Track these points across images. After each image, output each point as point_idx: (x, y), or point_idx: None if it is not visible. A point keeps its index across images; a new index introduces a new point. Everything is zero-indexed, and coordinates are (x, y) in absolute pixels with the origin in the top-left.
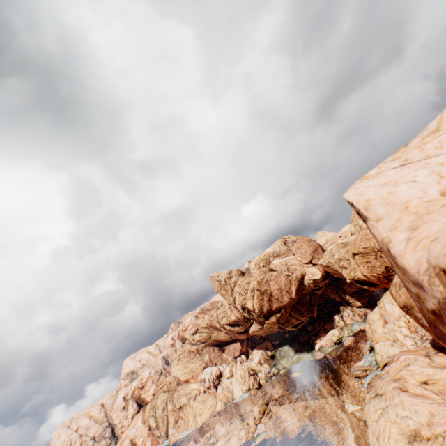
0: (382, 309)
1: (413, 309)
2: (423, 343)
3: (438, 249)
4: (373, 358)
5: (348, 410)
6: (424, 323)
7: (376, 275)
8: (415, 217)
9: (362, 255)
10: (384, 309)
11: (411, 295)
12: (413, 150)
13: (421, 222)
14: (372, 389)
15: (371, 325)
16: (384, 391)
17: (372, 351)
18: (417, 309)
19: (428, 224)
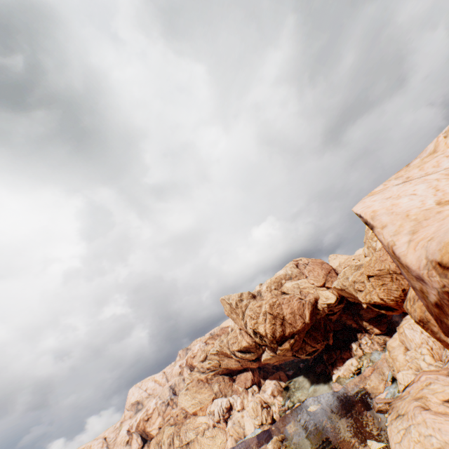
0: (402, 334)
1: (429, 323)
2: (445, 365)
3: (434, 247)
4: (396, 390)
5: (372, 448)
6: (440, 336)
7: (393, 298)
8: (415, 223)
9: (377, 277)
10: (404, 335)
11: (417, 294)
12: (414, 169)
13: (420, 227)
14: (393, 411)
15: (391, 352)
16: (405, 411)
17: (394, 382)
18: (432, 322)
19: (425, 228)
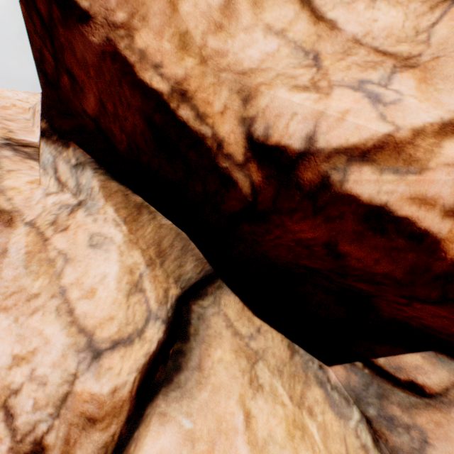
0: None
1: None
2: None
3: None
4: None
5: None
6: None
7: None
8: None
9: None
10: None
11: None
12: None
13: None
14: None
15: None
16: None
17: None
18: None
19: None
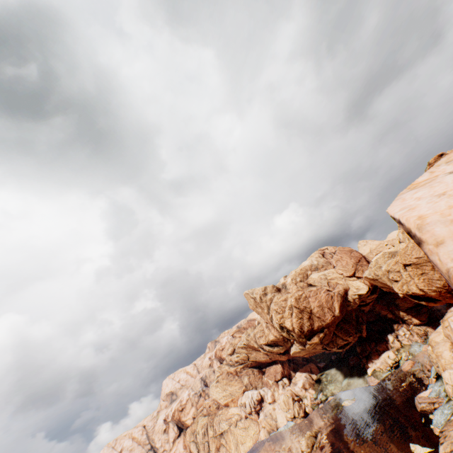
0: (447, 329)
1: None
2: None
3: None
4: (442, 388)
5: (415, 452)
6: None
7: (435, 289)
8: None
9: (415, 266)
10: (449, 329)
11: None
12: None
13: None
14: (446, 441)
15: (435, 349)
16: None
17: (439, 379)
18: None
19: None
